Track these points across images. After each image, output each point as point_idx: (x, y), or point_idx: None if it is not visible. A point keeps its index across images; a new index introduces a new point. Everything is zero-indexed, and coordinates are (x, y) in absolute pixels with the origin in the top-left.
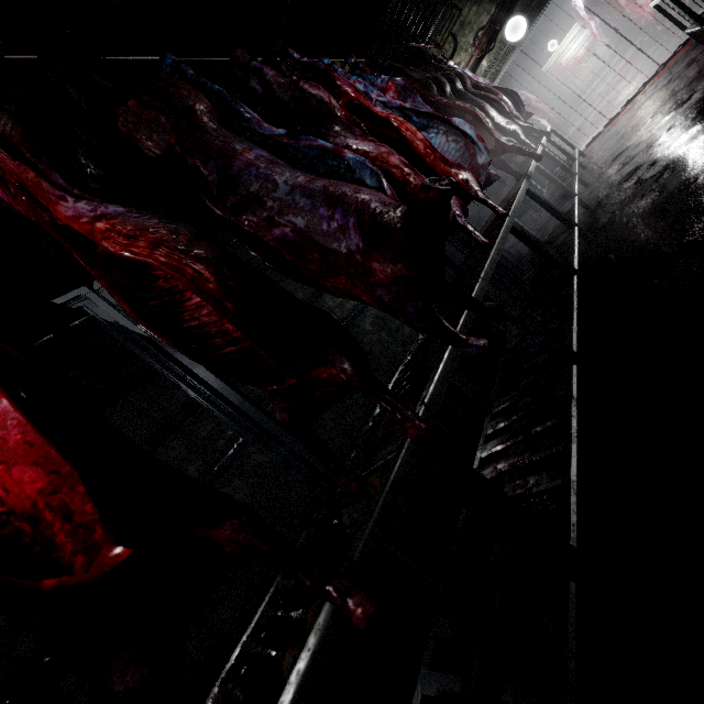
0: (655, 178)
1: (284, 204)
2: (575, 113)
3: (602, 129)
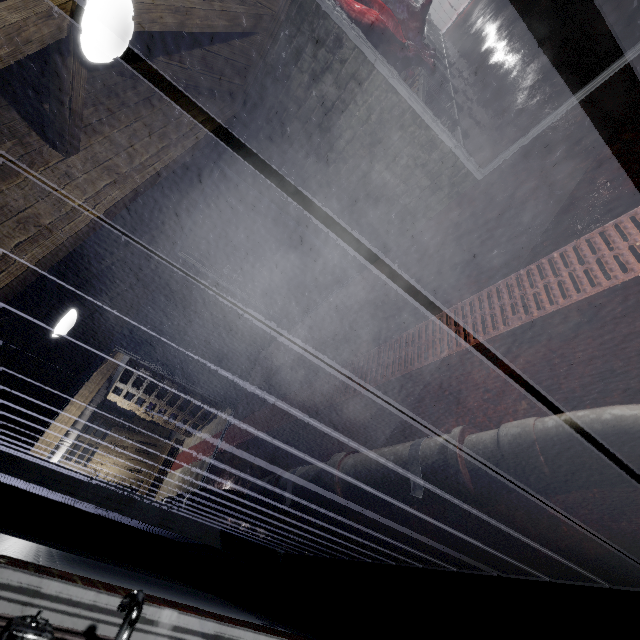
0: (476, 35)
1: (386, 1)
2: (434, 15)
3: (454, 20)
